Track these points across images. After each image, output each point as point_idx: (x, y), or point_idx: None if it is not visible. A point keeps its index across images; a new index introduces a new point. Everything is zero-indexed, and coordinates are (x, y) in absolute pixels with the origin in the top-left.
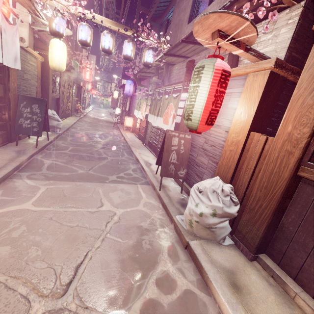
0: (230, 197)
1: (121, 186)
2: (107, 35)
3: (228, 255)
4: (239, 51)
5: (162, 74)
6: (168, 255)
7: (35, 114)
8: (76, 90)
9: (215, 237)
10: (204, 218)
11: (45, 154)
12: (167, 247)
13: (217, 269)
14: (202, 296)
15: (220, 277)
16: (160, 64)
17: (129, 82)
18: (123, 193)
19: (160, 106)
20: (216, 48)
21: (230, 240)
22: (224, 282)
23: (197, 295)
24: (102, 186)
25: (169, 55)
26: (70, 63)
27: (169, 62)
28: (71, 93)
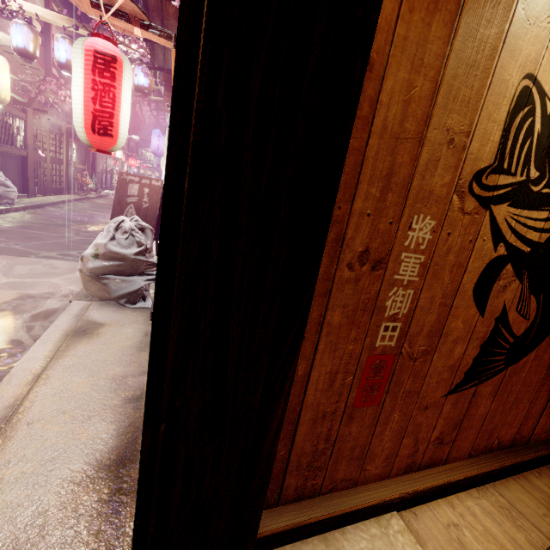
0: (134, 237)
1: (53, 261)
2: (61, 40)
3: (122, 314)
4: (137, 30)
5: None
6: (30, 316)
7: None
8: (81, 152)
9: (109, 293)
10: (85, 262)
11: None
12: (41, 311)
13: (77, 320)
14: (30, 345)
15: (68, 325)
16: None
17: (157, 133)
18: (44, 267)
19: None
20: (96, 24)
21: (149, 304)
22: (68, 329)
23: (23, 344)
24: (15, 259)
25: (158, 70)
26: (40, 97)
27: None
28: (65, 155)
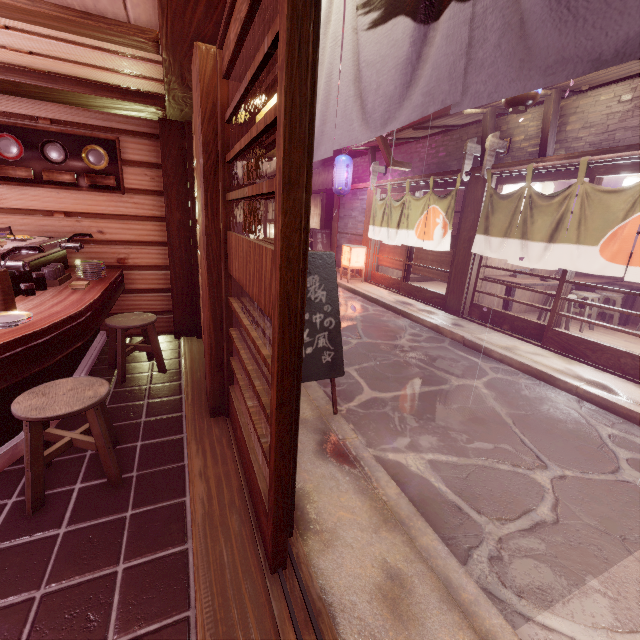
0: None
1: None
2: None
3: None
4: None
5: (502, 124)
6: None
7: (317, 308)
8: None
9: None
10: None
11: (354, 424)
12: None
13: None
14: None
15: None
16: (542, 93)
17: (344, 161)
18: None
19: (562, 213)
20: None
21: None
22: None
23: None
24: None
25: None
26: None
27: (568, 85)
28: None
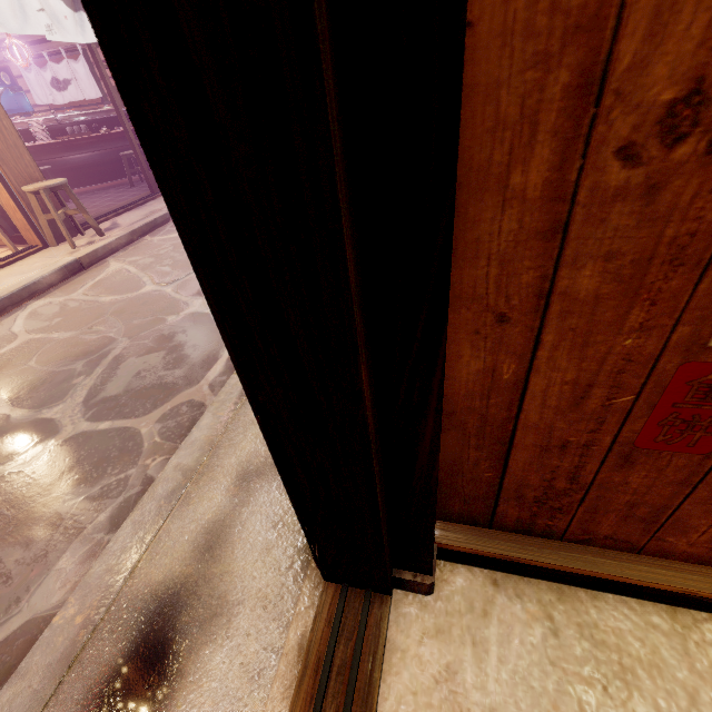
0: None
1: None
2: None
3: None
4: None
5: None
6: None
7: None
8: None
9: None
10: None
11: None
12: None
13: None
14: None
15: None
16: None
17: None
18: None
19: None
20: None
21: None
22: None
23: None
24: None
25: None
26: None
27: None
28: None
